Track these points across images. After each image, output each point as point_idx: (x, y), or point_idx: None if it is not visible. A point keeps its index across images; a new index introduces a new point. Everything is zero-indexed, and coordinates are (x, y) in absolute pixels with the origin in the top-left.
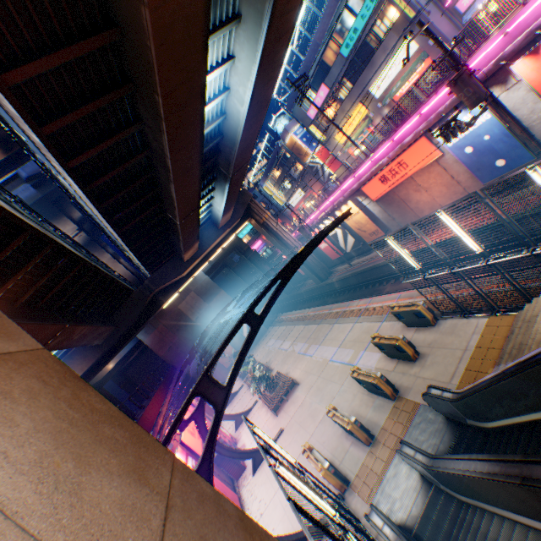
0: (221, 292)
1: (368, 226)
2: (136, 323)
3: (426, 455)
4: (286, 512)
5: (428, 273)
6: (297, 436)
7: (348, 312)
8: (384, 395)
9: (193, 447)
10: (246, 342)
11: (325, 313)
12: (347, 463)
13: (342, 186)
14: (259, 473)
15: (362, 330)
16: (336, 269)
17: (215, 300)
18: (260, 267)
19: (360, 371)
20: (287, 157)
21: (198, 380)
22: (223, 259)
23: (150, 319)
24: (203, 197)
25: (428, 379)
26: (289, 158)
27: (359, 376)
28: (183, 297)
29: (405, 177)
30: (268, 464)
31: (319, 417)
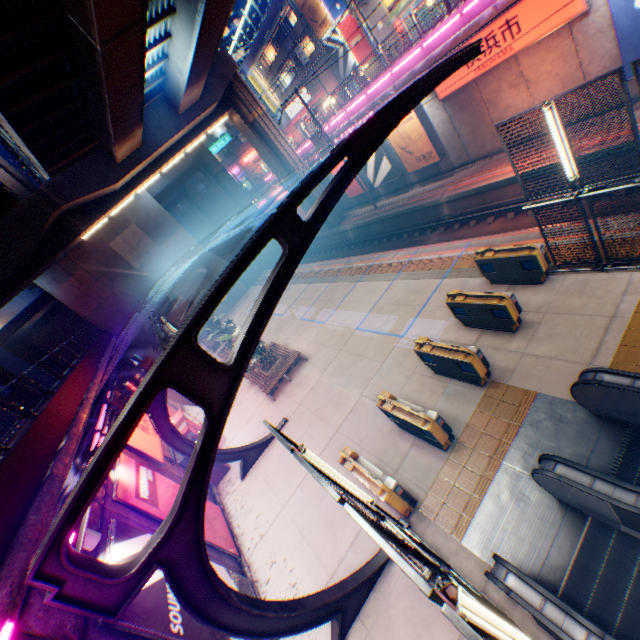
0: (180, 230)
1: (419, 144)
2: (30, 260)
3: (627, 488)
4: (306, 538)
5: (589, 189)
6: (313, 431)
7: (380, 267)
8: (468, 379)
9: (147, 452)
10: (276, 279)
11: (341, 268)
12: (409, 474)
13: (396, 66)
14: (253, 478)
15: (408, 289)
16: (352, 213)
17: (172, 242)
18: (240, 203)
19: (438, 344)
20: (292, 25)
21: (166, 354)
22: (183, 182)
23: (57, 255)
24: (150, 22)
25: (548, 359)
26: (295, 26)
27: (435, 352)
28: (117, 230)
29: (507, 54)
30: (425, 593)
31: (349, 405)
